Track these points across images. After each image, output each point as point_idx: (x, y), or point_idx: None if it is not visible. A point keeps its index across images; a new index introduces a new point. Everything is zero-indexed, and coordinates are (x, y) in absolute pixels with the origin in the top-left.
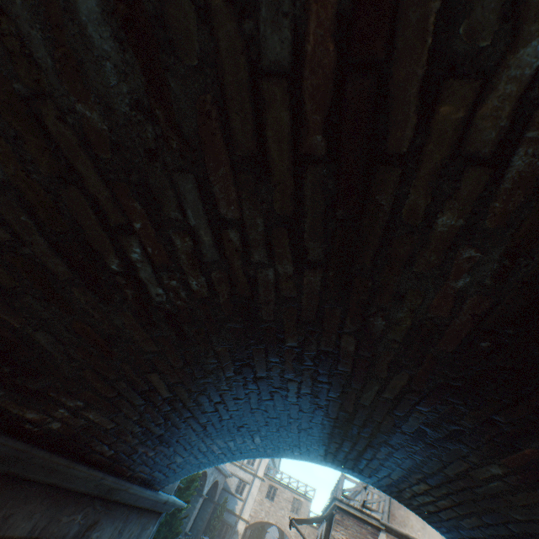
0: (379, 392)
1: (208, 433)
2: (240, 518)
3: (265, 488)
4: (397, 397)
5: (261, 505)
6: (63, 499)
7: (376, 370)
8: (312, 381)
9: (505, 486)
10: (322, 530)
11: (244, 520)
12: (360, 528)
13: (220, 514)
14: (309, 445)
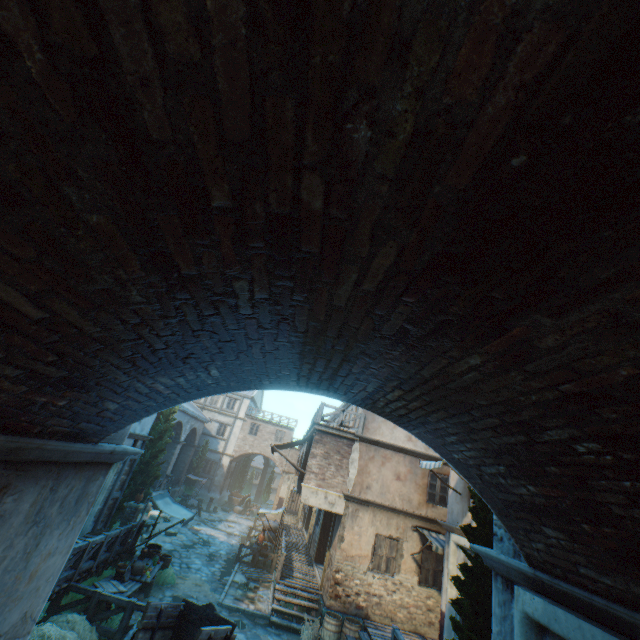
0: (358, 283)
1: (142, 370)
2: (224, 454)
3: (248, 426)
4: (380, 287)
5: (245, 441)
6: None
7: (354, 244)
8: (267, 277)
9: (480, 376)
10: (304, 450)
11: (229, 456)
12: (337, 443)
13: (202, 455)
14: (279, 372)
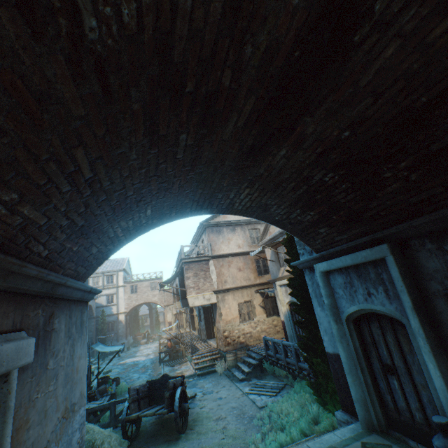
0: (236, 123)
1: (116, 216)
2: (119, 314)
3: (129, 289)
4: (245, 123)
5: (131, 299)
6: (22, 302)
7: (238, 101)
8: (196, 129)
9: (285, 160)
10: (177, 283)
11: (123, 313)
12: (199, 265)
13: (103, 320)
14: (183, 202)
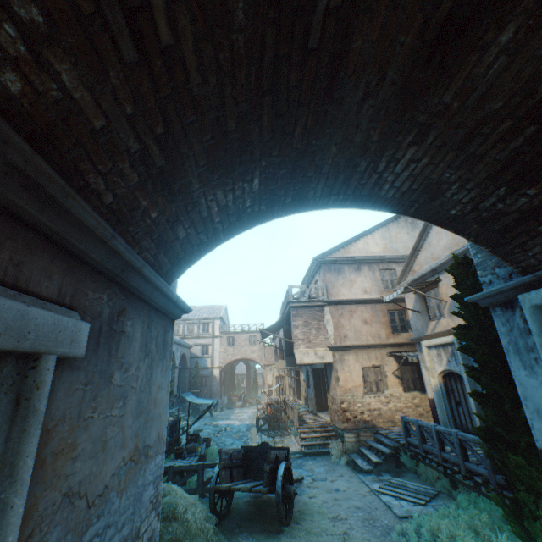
0: None
1: (210, 172)
2: (213, 368)
3: (225, 341)
4: None
5: (226, 353)
6: (77, 269)
7: None
8: None
9: (506, 60)
10: (281, 336)
11: (217, 368)
12: (311, 312)
13: (196, 373)
14: (304, 174)
